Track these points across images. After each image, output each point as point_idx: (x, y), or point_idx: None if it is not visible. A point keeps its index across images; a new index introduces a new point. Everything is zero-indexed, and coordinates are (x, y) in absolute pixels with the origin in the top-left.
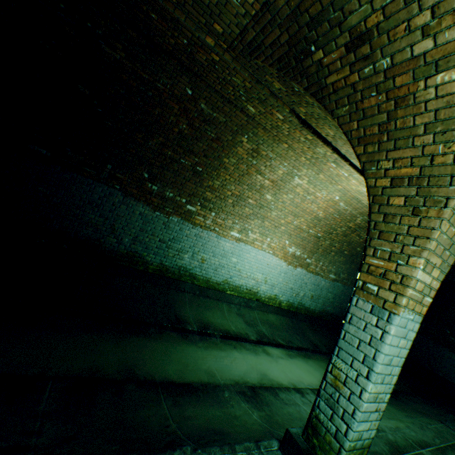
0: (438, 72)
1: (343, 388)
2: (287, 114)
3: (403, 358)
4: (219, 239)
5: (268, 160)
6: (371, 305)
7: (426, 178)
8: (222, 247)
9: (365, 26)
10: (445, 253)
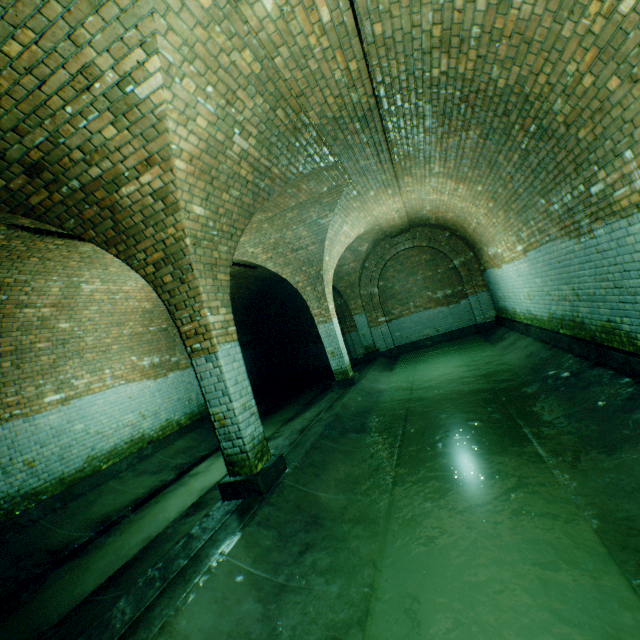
0: (121, 188)
1: (227, 422)
2: (7, 231)
3: (246, 373)
4: (34, 421)
5: (25, 285)
6: (204, 357)
7: (172, 256)
8: (49, 426)
9: (32, 159)
10: (219, 295)
